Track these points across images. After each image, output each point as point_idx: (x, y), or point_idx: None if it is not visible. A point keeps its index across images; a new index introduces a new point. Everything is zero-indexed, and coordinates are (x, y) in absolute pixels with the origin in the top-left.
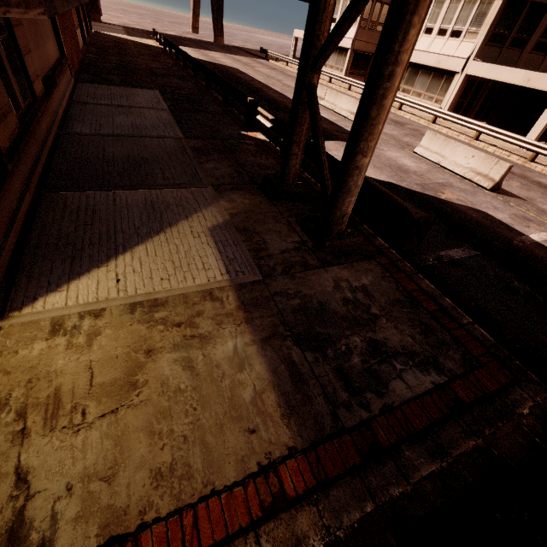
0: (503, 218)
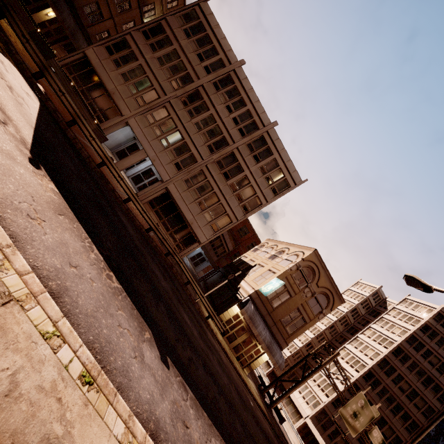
0: None
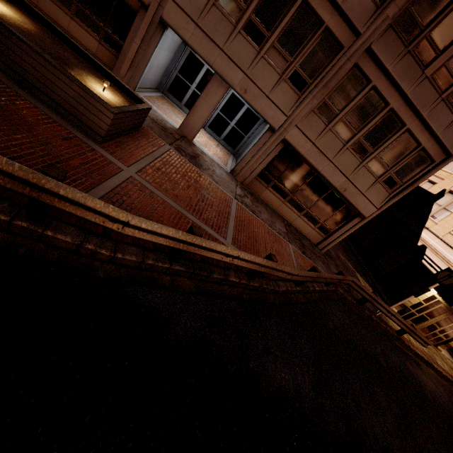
0: None
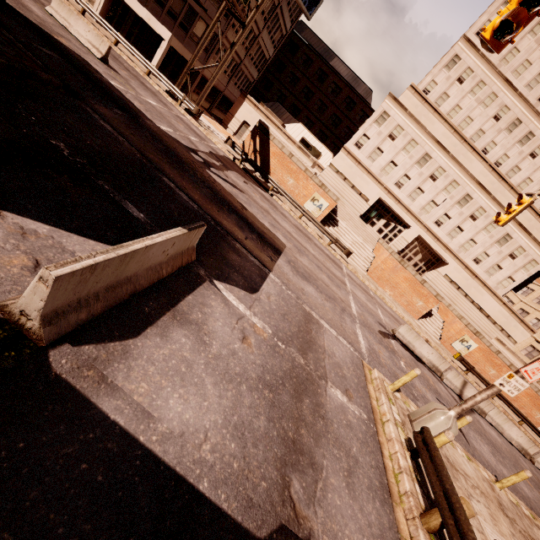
0: (98, 69)
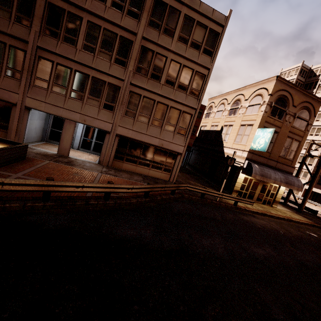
0: None
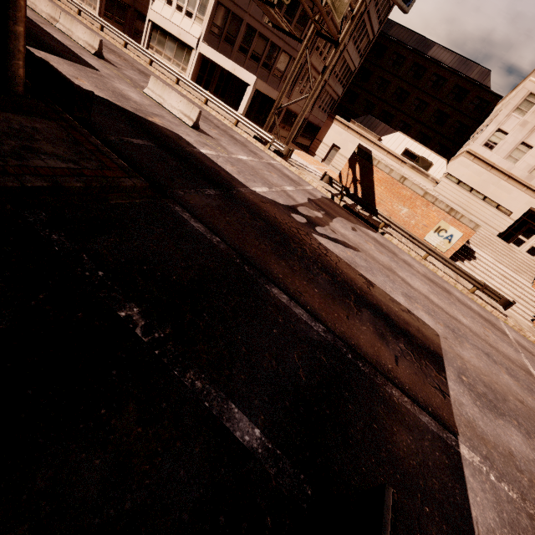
0: (190, 140)
